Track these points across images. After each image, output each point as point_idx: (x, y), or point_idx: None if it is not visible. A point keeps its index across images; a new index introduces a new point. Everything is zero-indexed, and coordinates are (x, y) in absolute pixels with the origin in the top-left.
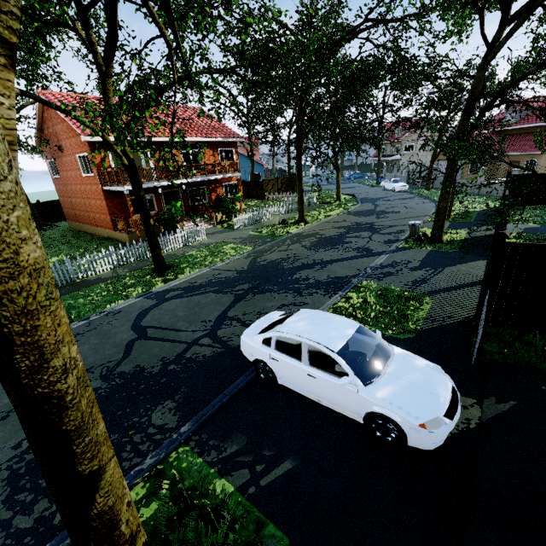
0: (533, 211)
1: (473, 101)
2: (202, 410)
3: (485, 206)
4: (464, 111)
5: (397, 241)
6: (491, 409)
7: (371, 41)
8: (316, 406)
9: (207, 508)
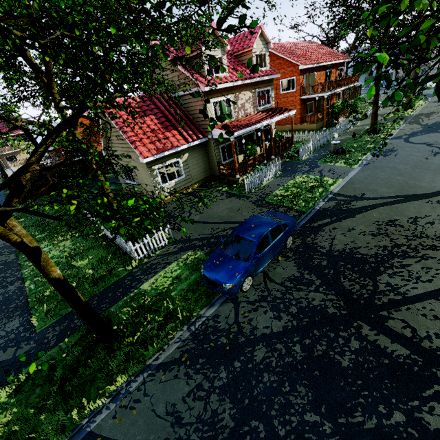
0: None
1: None
2: None
3: None
4: None
5: None
6: None
7: None
8: None
9: None
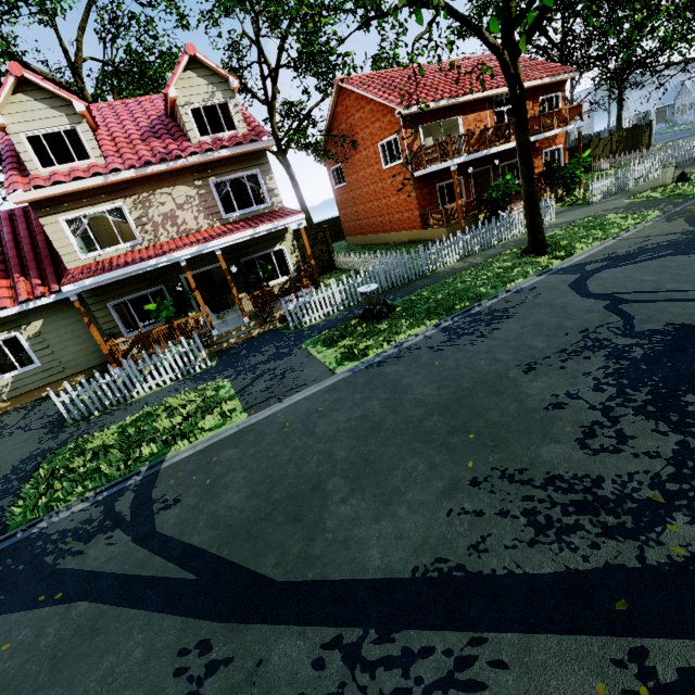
0: None
1: None
2: None
3: None
4: None
5: None
6: None
7: None
8: None
9: None
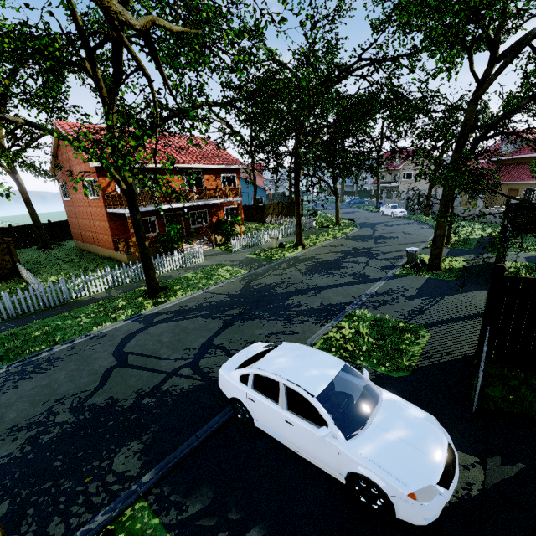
0: (535, 239)
1: (466, 132)
2: (169, 455)
3: (484, 233)
4: (457, 142)
5: (395, 268)
6: (496, 472)
7: (365, 78)
8: (295, 457)
9: None
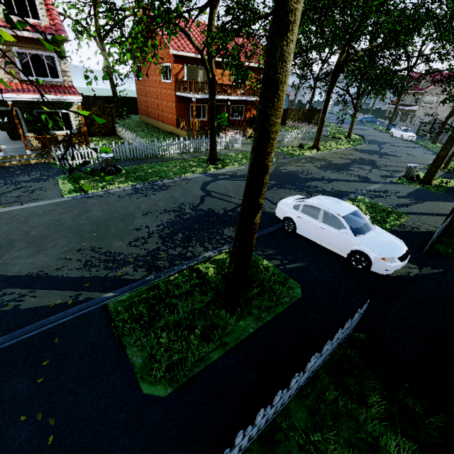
0: None
1: None
2: None
3: None
4: None
5: (392, 177)
6: (426, 271)
7: None
8: (318, 247)
9: (261, 266)
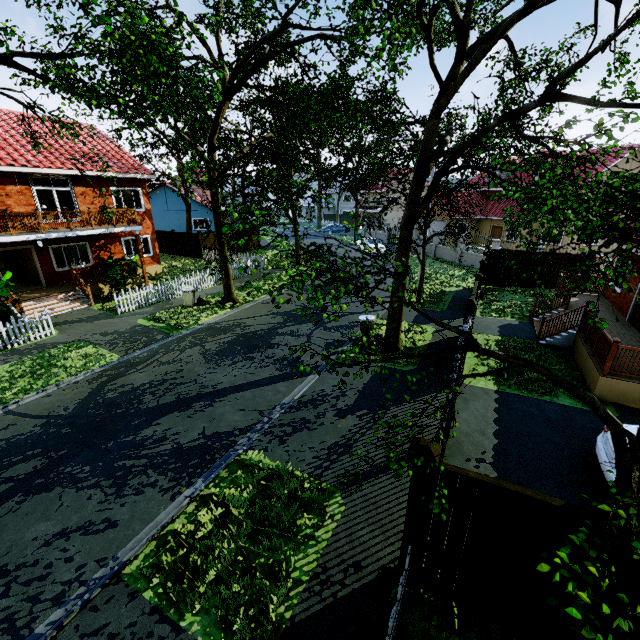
0: (513, 296)
1: (426, 160)
2: None
3: (463, 283)
4: (415, 173)
5: (343, 345)
6: None
7: (294, 56)
8: None
9: None
